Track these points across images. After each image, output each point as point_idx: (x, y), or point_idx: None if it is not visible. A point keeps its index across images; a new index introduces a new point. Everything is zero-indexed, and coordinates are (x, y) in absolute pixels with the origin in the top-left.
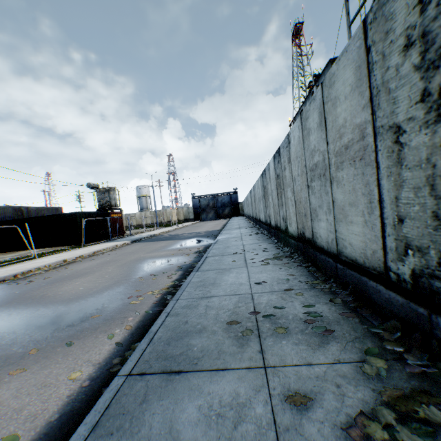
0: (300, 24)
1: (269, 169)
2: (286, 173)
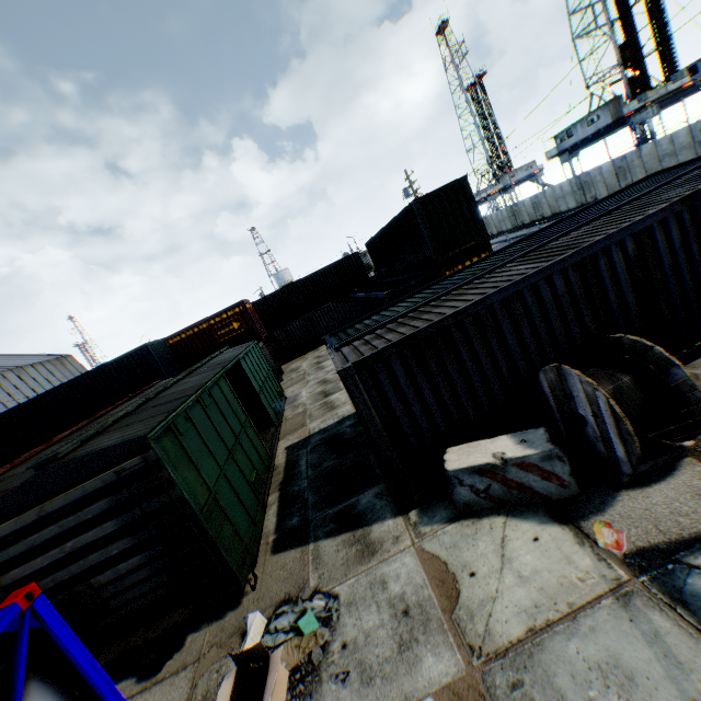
0: (446, 22)
1: (600, 168)
2: (633, 164)
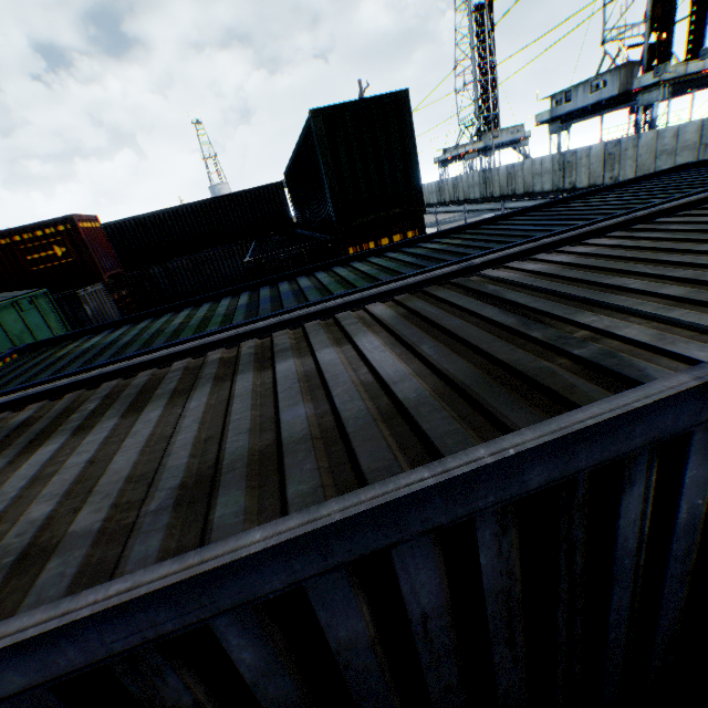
0: None
1: (590, 150)
2: (626, 153)
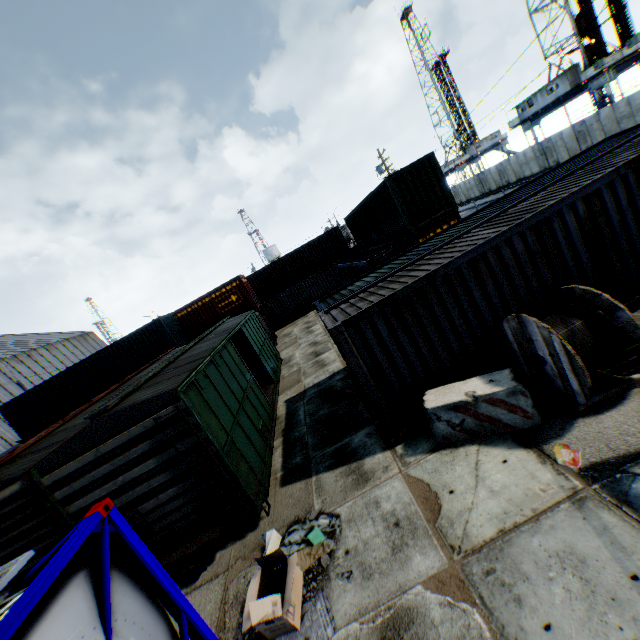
0: (409, 7)
1: (561, 134)
2: (592, 127)
